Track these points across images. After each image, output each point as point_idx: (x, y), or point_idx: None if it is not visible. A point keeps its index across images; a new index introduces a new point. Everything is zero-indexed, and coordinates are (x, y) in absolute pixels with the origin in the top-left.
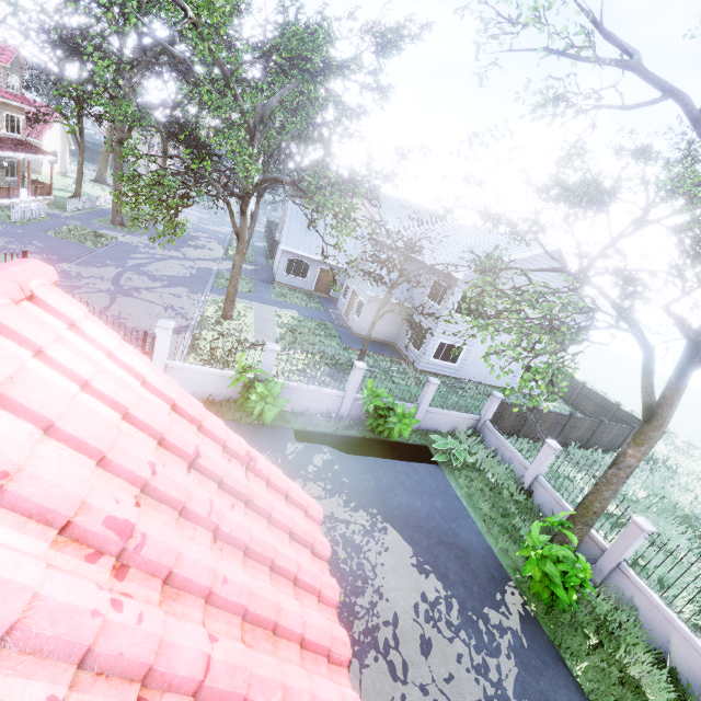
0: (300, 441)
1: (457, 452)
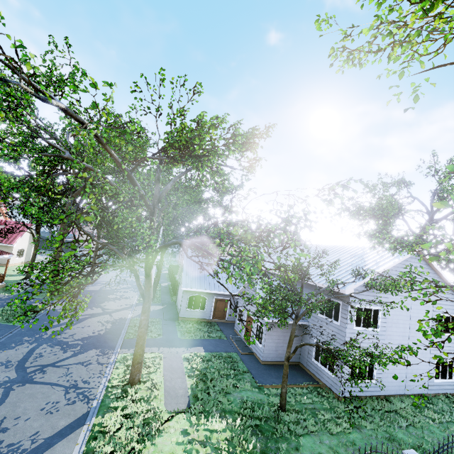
0: None
1: None
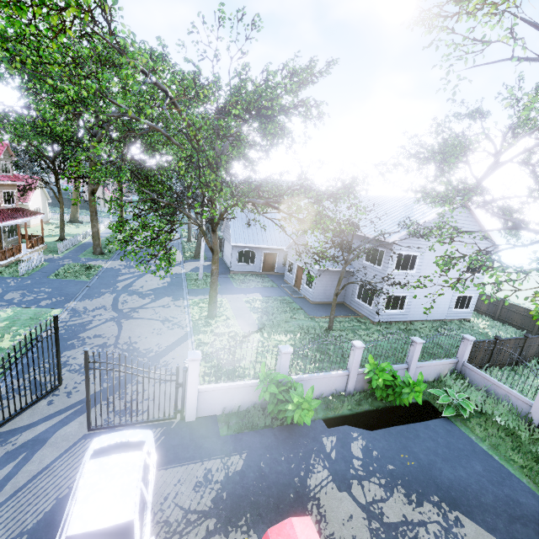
0: (331, 433)
1: (462, 404)
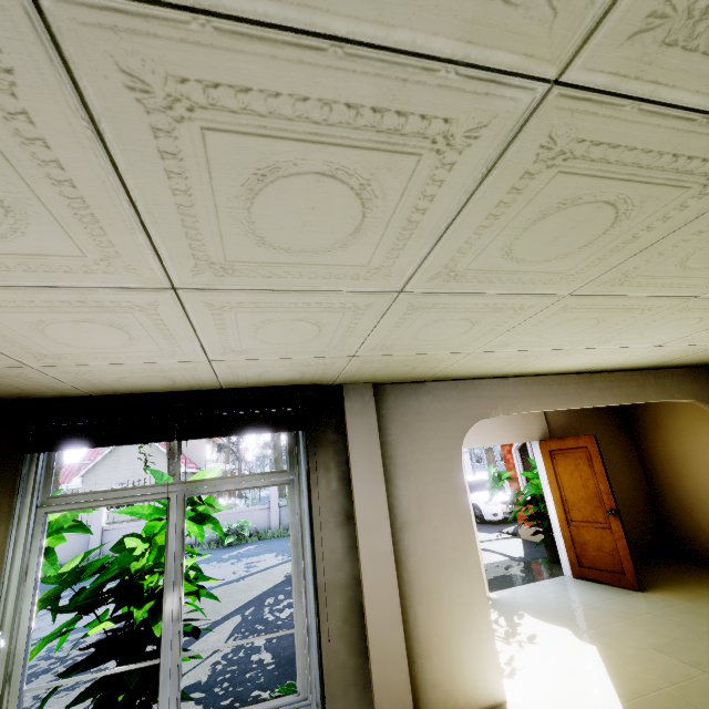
0: None
1: None
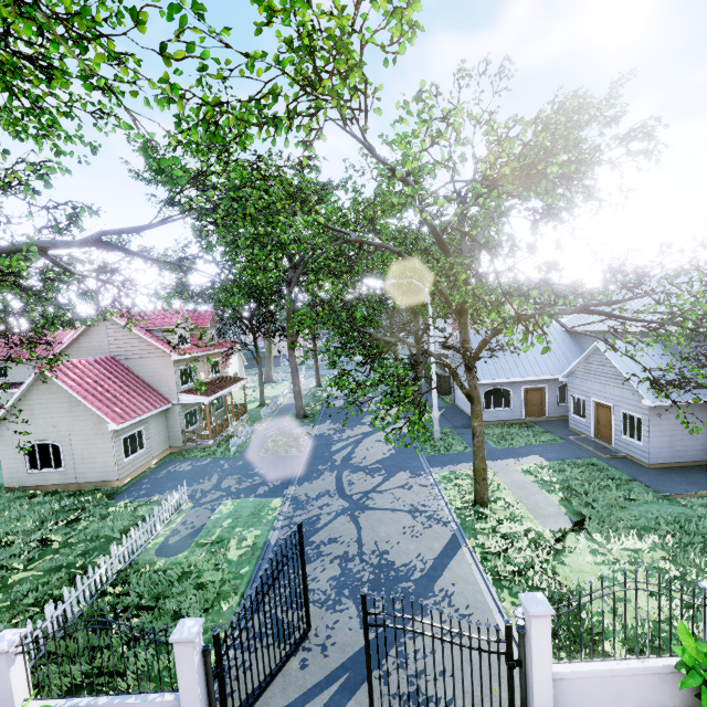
0: None
1: None
